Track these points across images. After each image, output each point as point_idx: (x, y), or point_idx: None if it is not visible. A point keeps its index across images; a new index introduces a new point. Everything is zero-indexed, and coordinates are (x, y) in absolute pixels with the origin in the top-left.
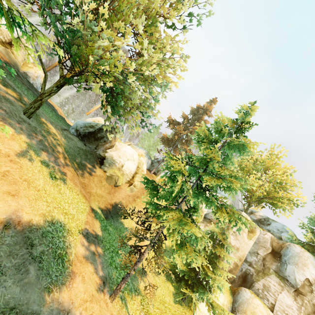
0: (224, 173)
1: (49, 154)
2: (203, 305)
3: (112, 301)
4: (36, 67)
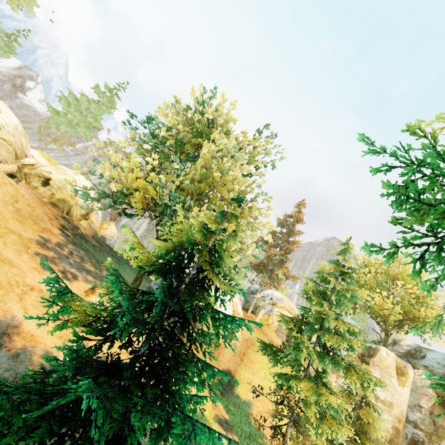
0: (342, 327)
1: None
2: None
3: None
4: (110, 226)
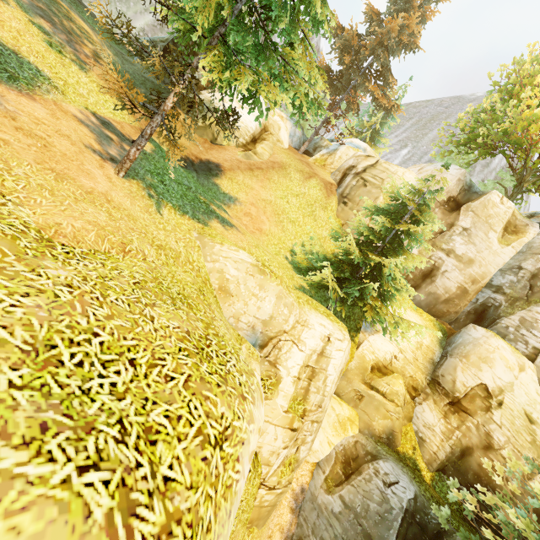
0: None
1: (57, 29)
2: (378, 338)
3: (119, 175)
4: None
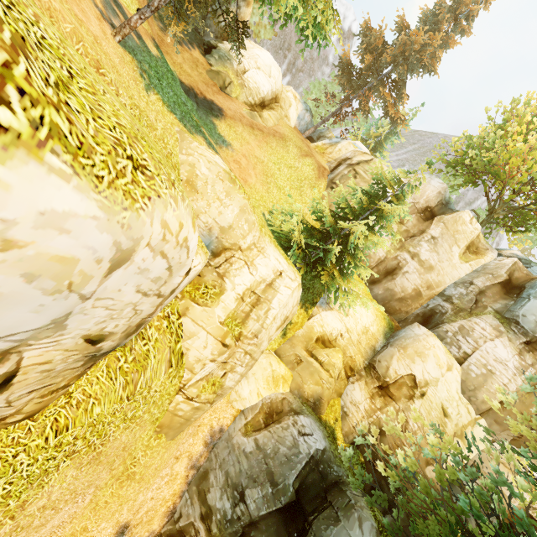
0: None
1: None
2: (330, 315)
3: (116, 38)
4: None
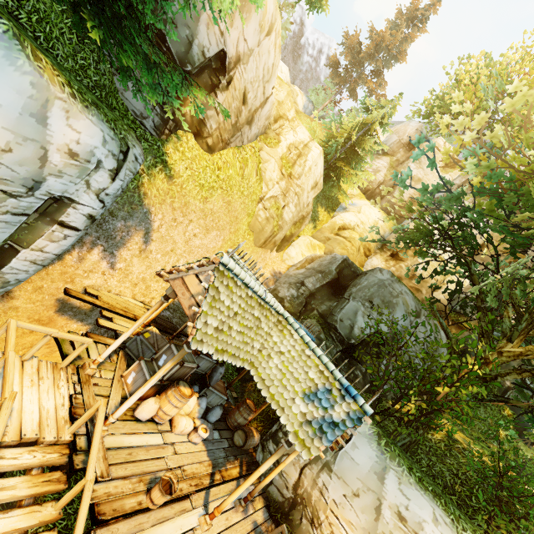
0: None
1: None
2: (346, 214)
3: None
4: None
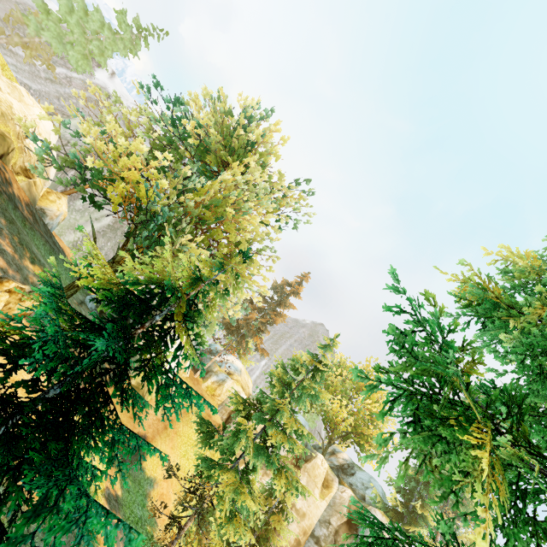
0: (292, 426)
1: None
2: None
3: None
4: (60, 200)
